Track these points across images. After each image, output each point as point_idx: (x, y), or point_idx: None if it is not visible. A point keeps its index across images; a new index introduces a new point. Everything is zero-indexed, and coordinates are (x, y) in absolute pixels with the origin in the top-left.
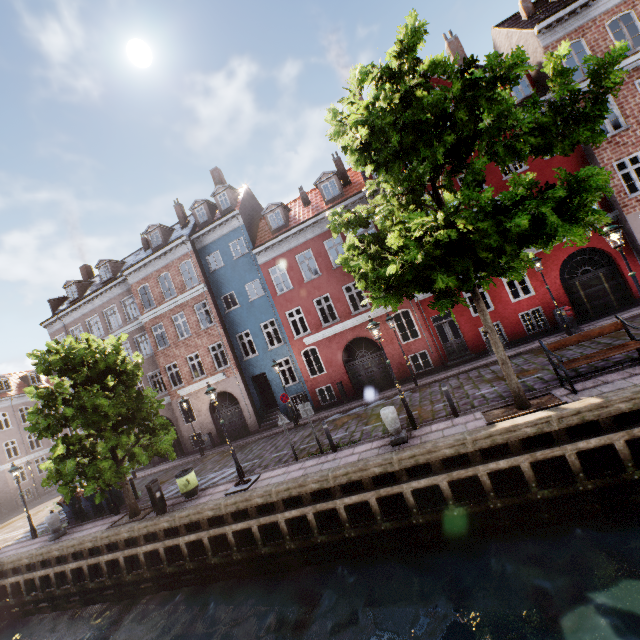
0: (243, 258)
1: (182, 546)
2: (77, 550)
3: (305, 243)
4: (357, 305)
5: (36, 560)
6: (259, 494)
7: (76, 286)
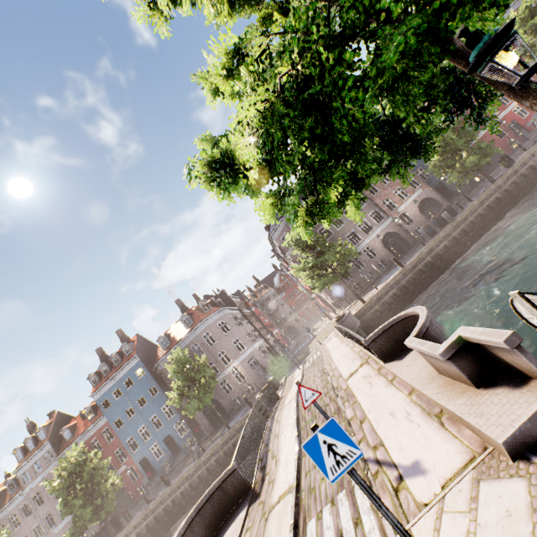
0: None
1: None
2: (488, 194)
3: None
4: None
5: (466, 215)
6: None
7: None
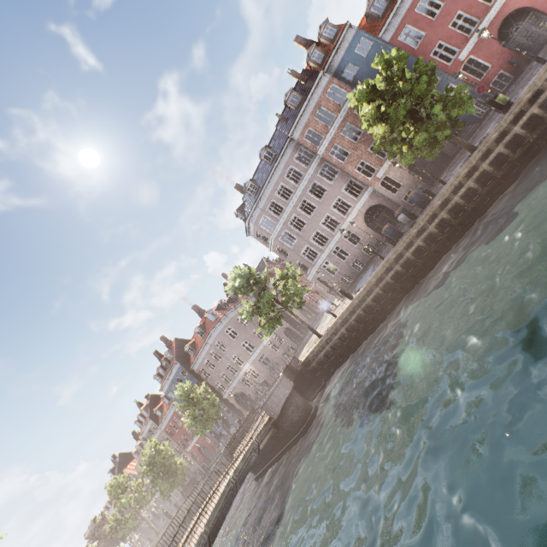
0: (371, 51)
1: None
2: (456, 185)
3: None
4: (454, 52)
5: (423, 223)
6: None
7: (252, 183)
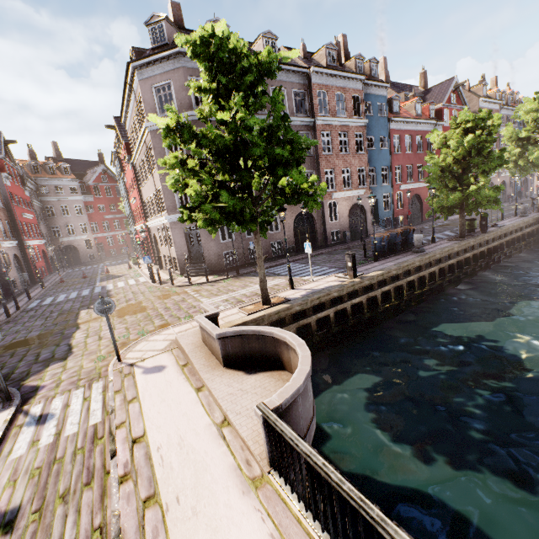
0: (382, 118)
1: (504, 243)
2: (466, 247)
3: (410, 131)
4: None
5: (444, 255)
6: (521, 223)
7: None
